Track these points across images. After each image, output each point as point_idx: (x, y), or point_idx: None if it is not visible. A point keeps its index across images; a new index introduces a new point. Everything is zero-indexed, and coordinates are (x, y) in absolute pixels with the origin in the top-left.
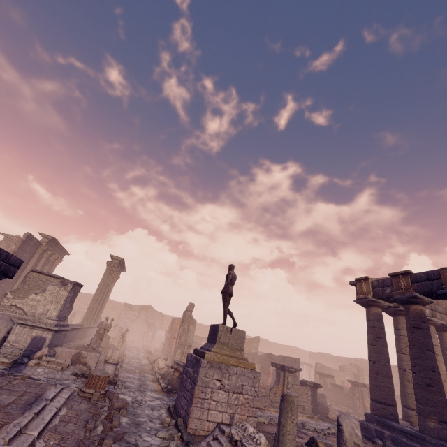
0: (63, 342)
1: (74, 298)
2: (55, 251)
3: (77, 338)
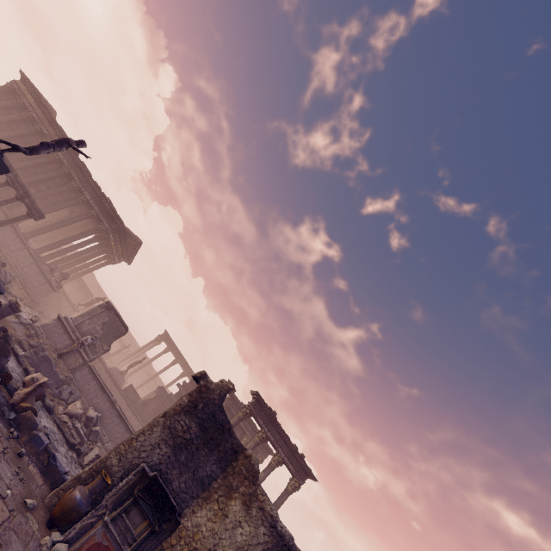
0: (80, 385)
1: (114, 336)
2: (245, 427)
3: None
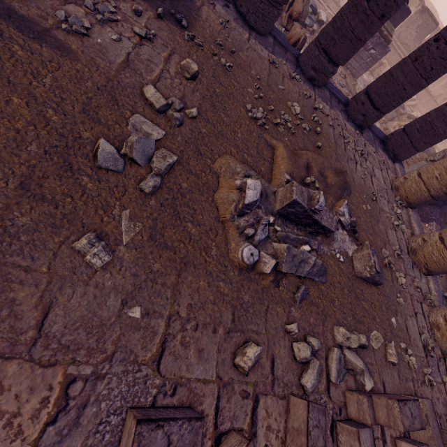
0: None
1: (424, 34)
2: None
3: (422, 103)
